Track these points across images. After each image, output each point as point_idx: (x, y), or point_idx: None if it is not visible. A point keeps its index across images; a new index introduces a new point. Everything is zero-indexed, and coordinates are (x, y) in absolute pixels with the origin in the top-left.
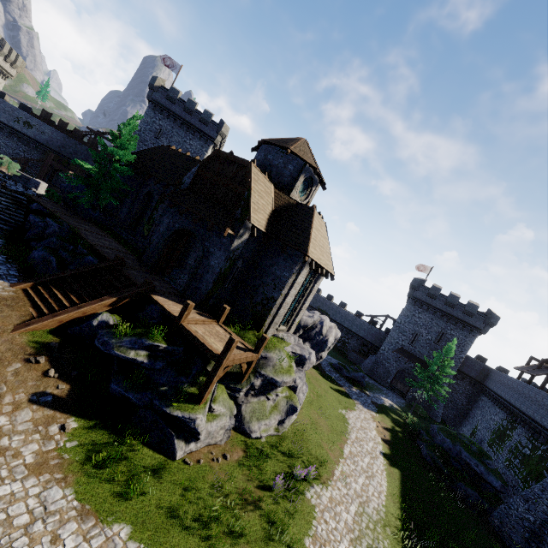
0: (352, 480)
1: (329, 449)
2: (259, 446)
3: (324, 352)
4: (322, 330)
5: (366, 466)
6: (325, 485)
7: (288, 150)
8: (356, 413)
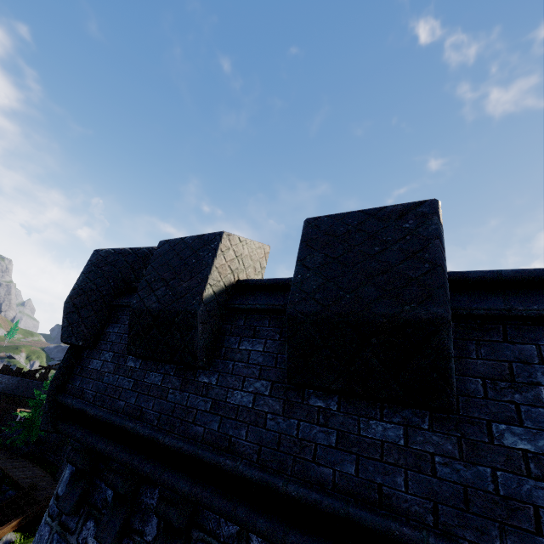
0: None
1: None
2: None
3: None
4: None
5: None
6: None
7: None
8: None
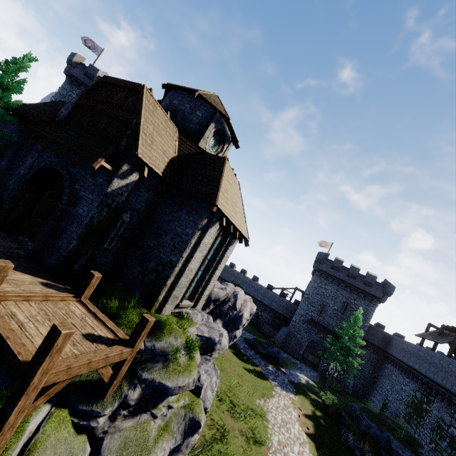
0: None
1: None
2: None
3: (239, 330)
4: (236, 304)
5: None
6: None
7: (195, 91)
8: (275, 400)
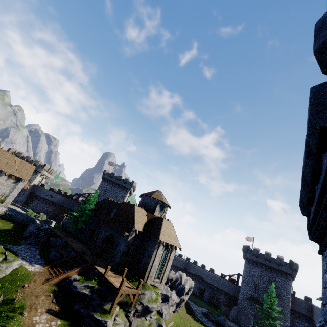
0: None
1: None
2: None
3: (186, 296)
4: (181, 282)
5: None
6: None
7: (150, 197)
8: None
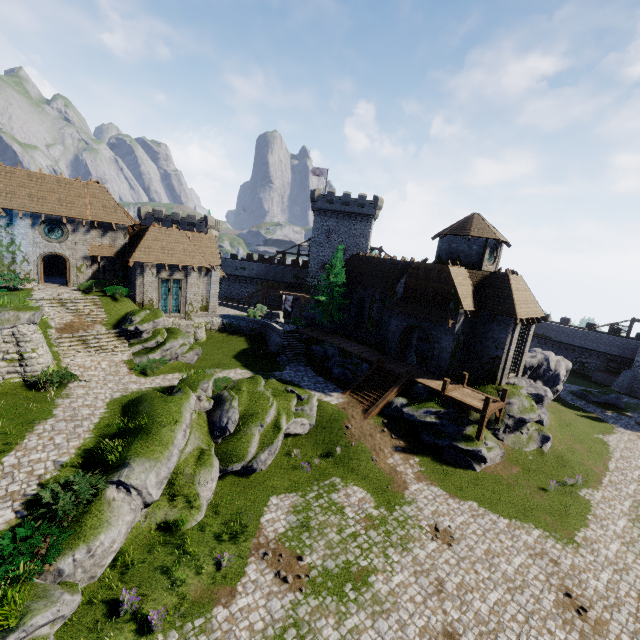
0: (622, 487)
1: (591, 466)
2: (527, 466)
3: (559, 385)
4: (549, 366)
5: (636, 477)
6: (595, 489)
7: (469, 238)
8: (617, 436)
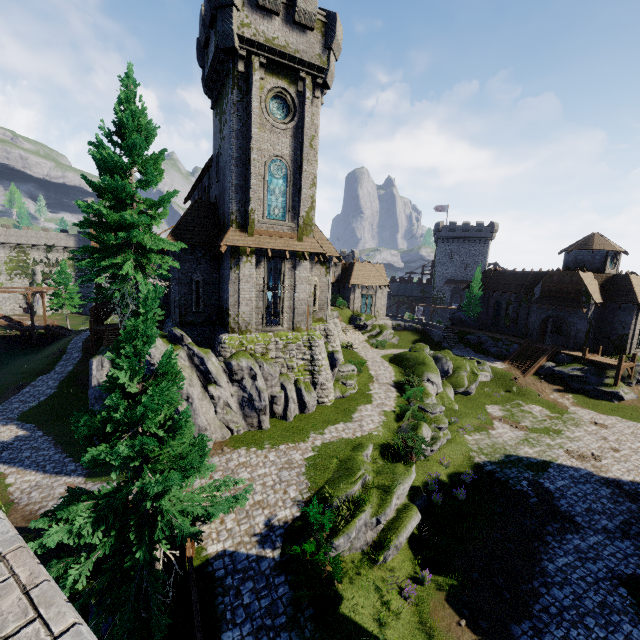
0: None
1: None
2: None
3: None
4: None
5: None
6: None
7: (592, 251)
8: None
